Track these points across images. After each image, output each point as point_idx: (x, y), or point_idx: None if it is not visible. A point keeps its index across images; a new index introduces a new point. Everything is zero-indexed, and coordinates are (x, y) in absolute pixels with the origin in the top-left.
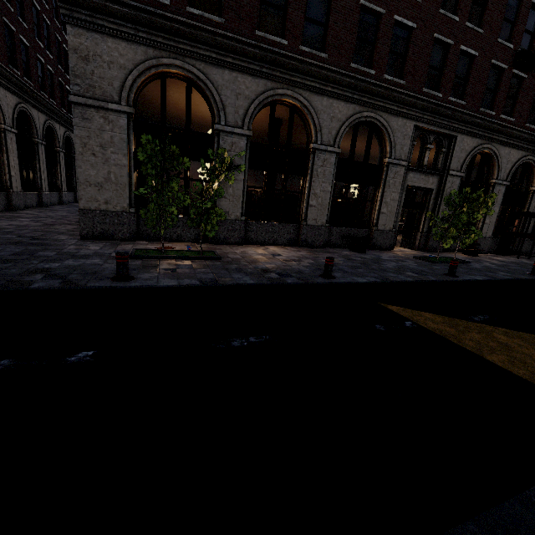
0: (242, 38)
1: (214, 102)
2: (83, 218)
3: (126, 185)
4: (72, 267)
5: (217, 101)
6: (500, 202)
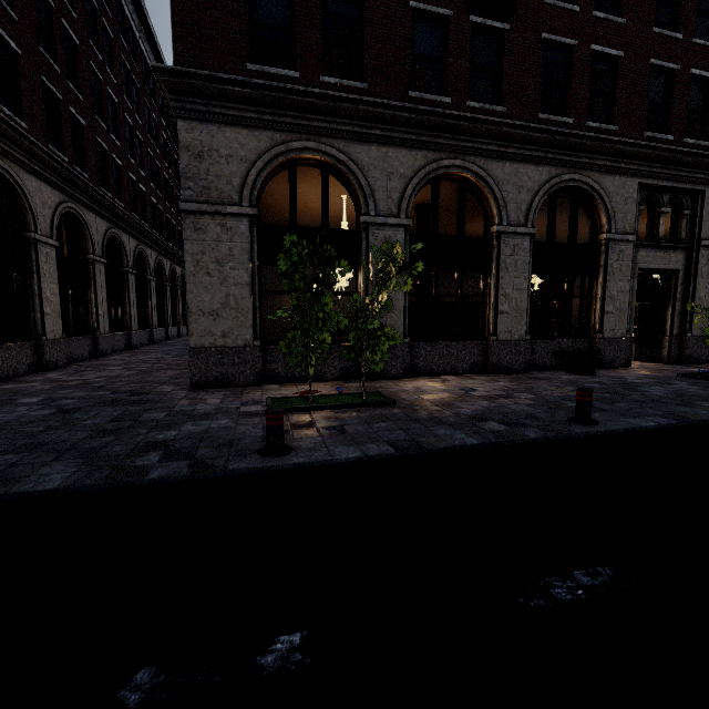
0: (394, 103)
1: (359, 188)
2: (194, 360)
3: (249, 310)
4: (195, 436)
5: (364, 186)
6: None
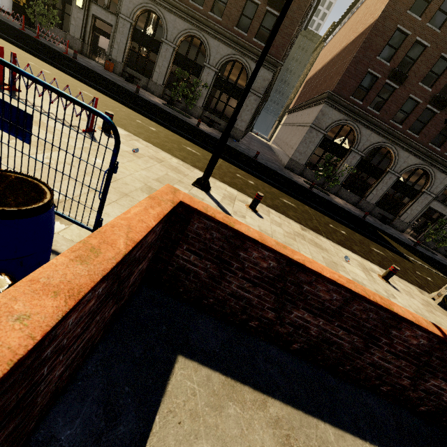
0: (382, 123)
1: (357, 140)
2: (289, 161)
3: (308, 157)
4: (296, 180)
5: (358, 140)
6: None
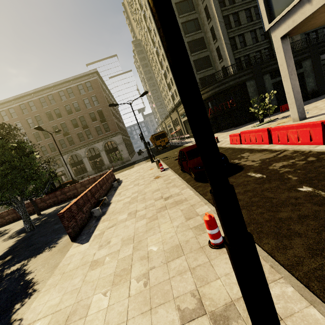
0: None
1: None
2: None
3: None
4: None
5: None
6: (88, 161)
